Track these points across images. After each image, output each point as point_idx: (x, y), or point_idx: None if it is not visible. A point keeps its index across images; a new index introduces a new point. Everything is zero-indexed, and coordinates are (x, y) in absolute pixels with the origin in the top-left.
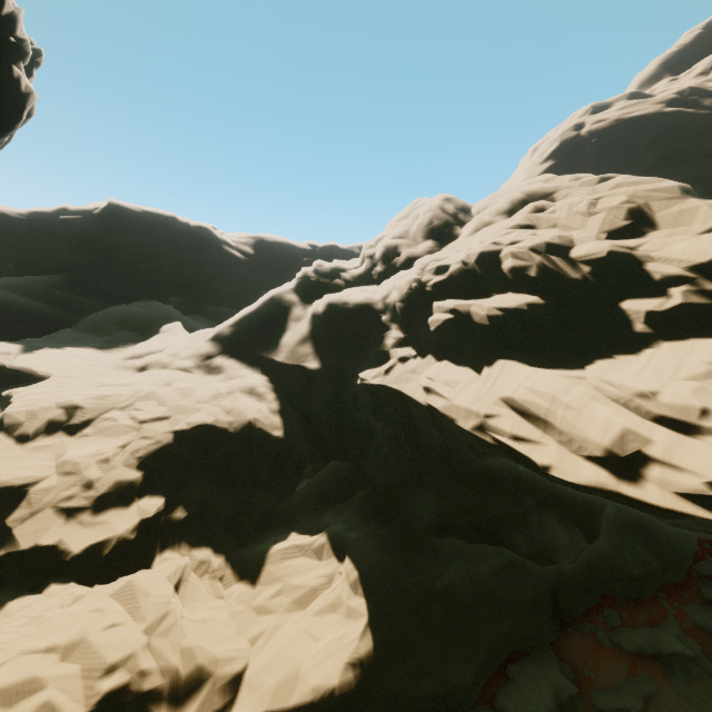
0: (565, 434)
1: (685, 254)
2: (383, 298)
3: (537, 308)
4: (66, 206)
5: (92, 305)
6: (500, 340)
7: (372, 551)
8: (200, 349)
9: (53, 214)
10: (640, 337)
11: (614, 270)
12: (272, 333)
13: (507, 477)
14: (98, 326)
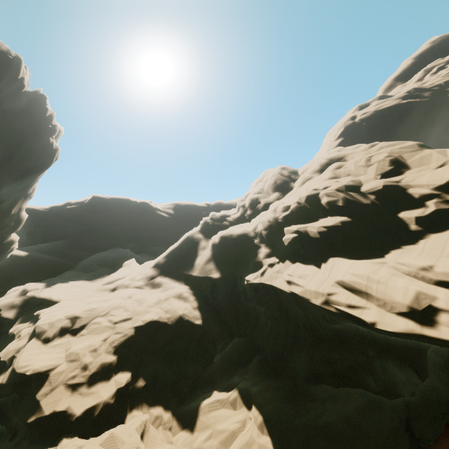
0: (380, 300)
1: (430, 181)
2: (253, 229)
3: (347, 224)
4: (69, 201)
5: (83, 255)
6: (328, 246)
7: (269, 400)
8: (147, 274)
9: (63, 206)
10: (415, 233)
11: (389, 196)
12: (189, 258)
13: (353, 336)
14: (87, 267)
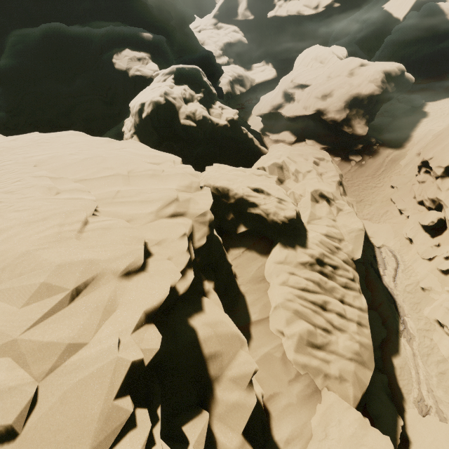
0: (310, 6)
1: None
2: None
3: None
4: None
5: None
6: None
7: (275, 62)
8: (212, 22)
9: None
10: None
11: None
12: (232, 10)
13: (306, 33)
14: None
